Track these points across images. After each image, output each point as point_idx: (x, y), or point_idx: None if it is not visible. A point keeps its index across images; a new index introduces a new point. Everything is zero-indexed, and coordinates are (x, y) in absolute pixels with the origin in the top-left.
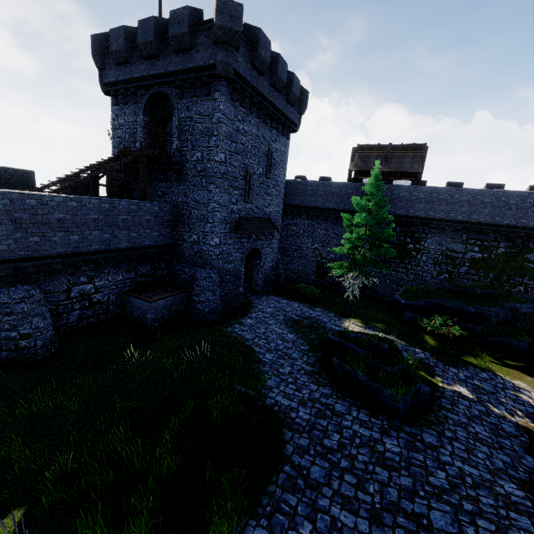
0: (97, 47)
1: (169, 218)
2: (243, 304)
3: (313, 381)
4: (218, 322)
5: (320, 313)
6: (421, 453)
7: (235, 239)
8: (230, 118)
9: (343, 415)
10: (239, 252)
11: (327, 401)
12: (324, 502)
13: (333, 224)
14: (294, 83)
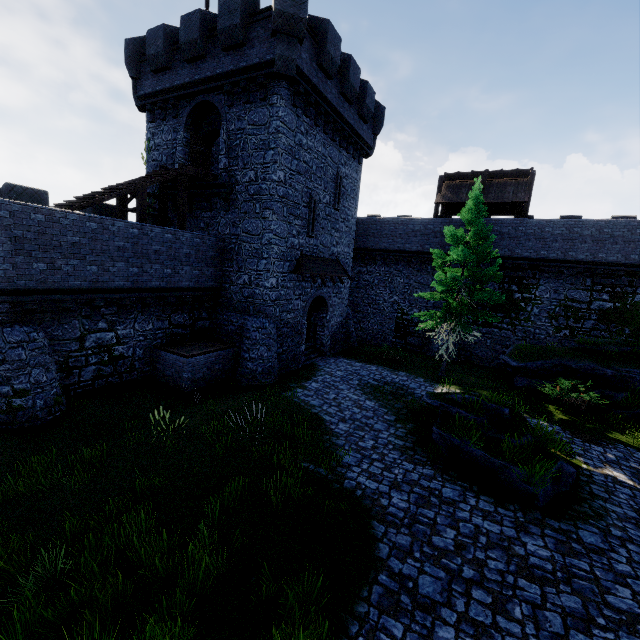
0: (131, 54)
1: (214, 254)
2: (305, 367)
3: (406, 459)
4: (274, 385)
5: (406, 377)
6: (584, 559)
7: (296, 283)
8: (291, 128)
9: (456, 503)
10: (300, 299)
11: (430, 484)
12: (447, 632)
13: (416, 270)
14: (369, 94)
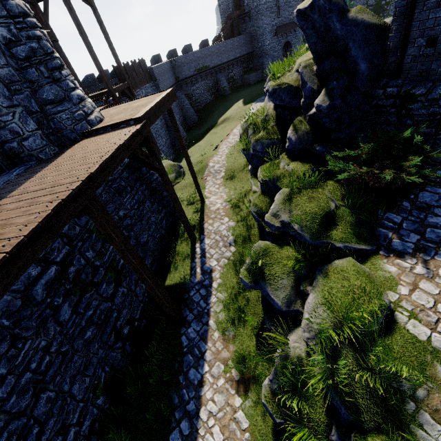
0: None
1: (249, 40)
2: None
3: None
4: None
5: None
6: None
7: (276, 40)
8: None
9: None
10: (279, 46)
11: None
12: None
13: None
14: None
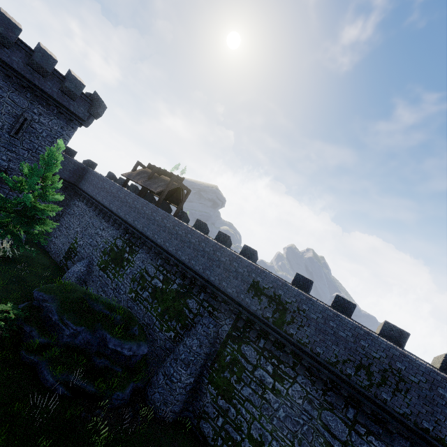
0: None
1: None
2: None
3: None
4: None
5: None
6: None
7: None
8: None
9: None
10: None
11: None
12: None
13: (96, 214)
14: (72, 82)
